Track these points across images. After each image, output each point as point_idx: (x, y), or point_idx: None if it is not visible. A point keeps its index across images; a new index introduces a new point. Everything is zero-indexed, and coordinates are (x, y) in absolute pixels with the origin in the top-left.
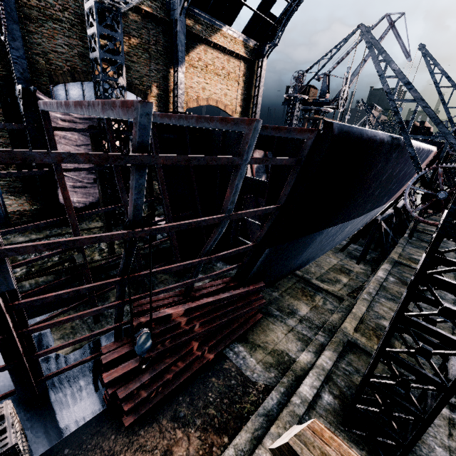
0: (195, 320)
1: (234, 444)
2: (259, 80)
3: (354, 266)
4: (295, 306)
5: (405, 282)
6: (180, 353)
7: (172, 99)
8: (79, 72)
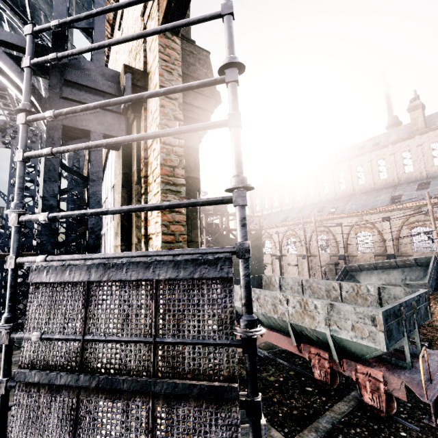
0: None
1: None
2: None
3: None
4: None
5: None
6: None
7: None
8: None
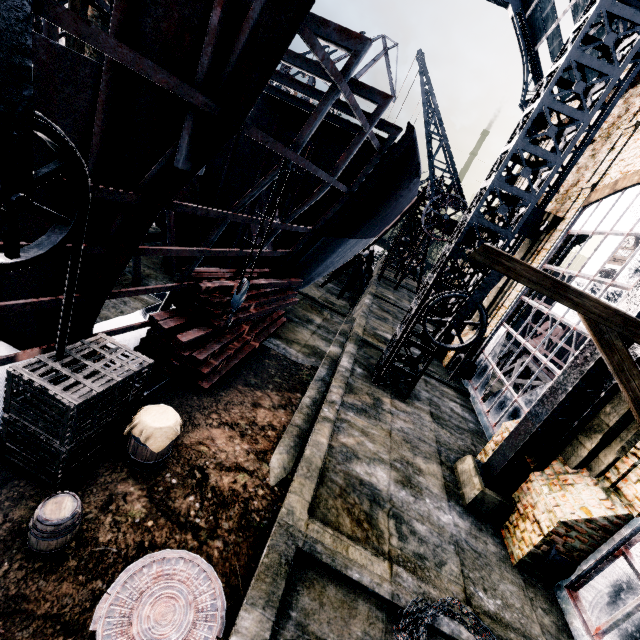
0: (250, 300)
1: (308, 396)
2: None
3: (336, 301)
4: (310, 317)
5: (384, 309)
6: (237, 332)
7: None
8: None
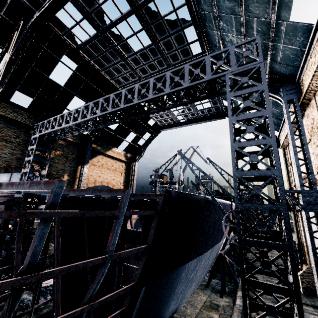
0: None
1: None
2: (134, 171)
3: (220, 300)
4: None
5: None
6: None
7: (77, 182)
8: (12, 167)
